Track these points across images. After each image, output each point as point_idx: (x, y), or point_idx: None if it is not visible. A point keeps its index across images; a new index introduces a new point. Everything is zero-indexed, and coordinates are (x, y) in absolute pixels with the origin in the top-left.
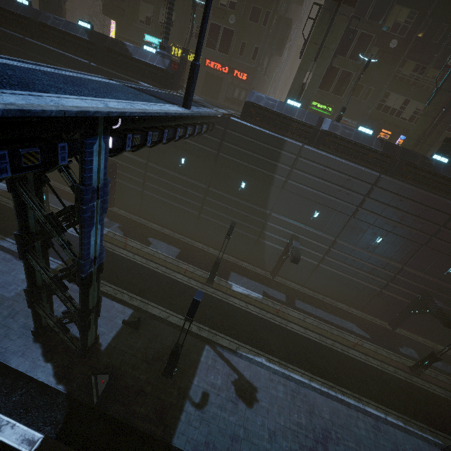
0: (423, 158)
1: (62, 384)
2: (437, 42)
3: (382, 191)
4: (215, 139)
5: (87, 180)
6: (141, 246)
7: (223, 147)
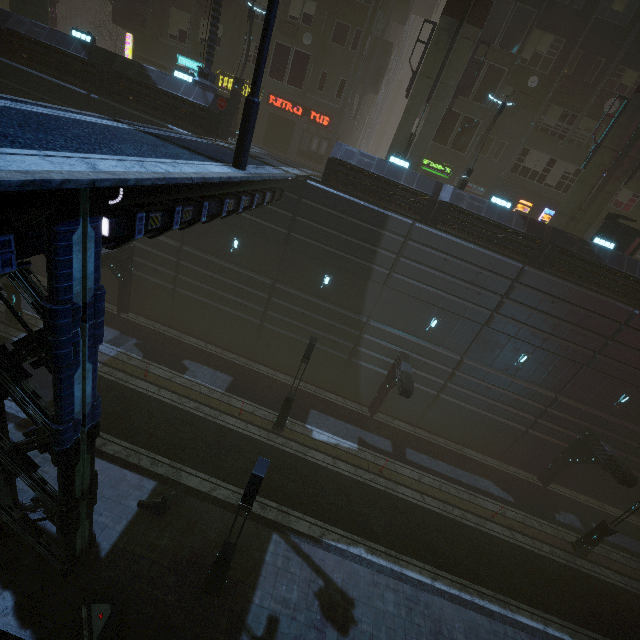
0: (581, 242)
1: (28, 626)
2: (591, 82)
3: (527, 289)
4: (284, 213)
5: (62, 294)
6: (171, 374)
7: (297, 224)
